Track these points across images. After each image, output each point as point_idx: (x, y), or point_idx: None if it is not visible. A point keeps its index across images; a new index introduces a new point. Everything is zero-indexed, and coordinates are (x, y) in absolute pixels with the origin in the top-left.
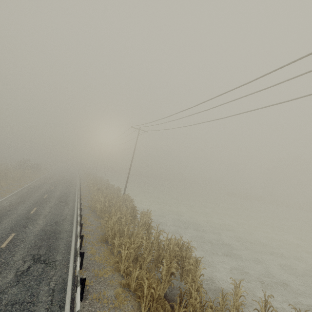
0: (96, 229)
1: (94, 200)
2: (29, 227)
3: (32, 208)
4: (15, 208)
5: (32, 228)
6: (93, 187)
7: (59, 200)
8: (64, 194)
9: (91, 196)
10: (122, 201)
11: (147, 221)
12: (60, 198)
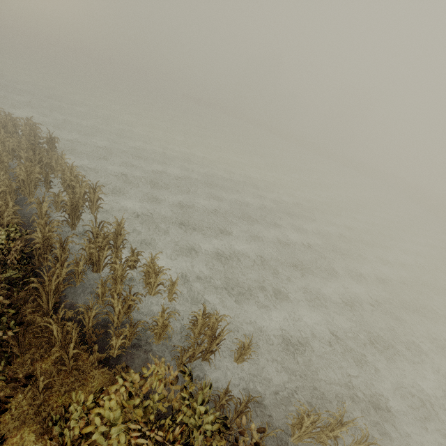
0: None
1: None
2: None
3: None
4: None
5: None
6: None
7: None
8: None
9: None
10: None
11: None
12: None
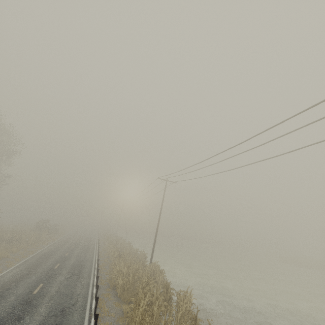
0: (117, 322)
1: (115, 271)
2: (25, 319)
3: (37, 285)
4: (16, 285)
5: (28, 321)
6: (114, 252)
7: (72, 272)
8: (79, 263)
9: (110, 265)
10: (149, 273)
11: (188, 308)
12: (74, 268)
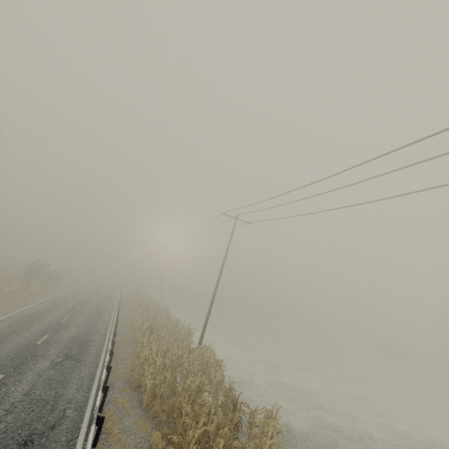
0: None
1: (141, 359)
2: None
3: None
4: None
5: None
6: (142, 323)
7: (67, 352)
8: (83, 336)
9: (135, 343)
10: (199, 363)
11: (273, 445)
12: (72, 345)
